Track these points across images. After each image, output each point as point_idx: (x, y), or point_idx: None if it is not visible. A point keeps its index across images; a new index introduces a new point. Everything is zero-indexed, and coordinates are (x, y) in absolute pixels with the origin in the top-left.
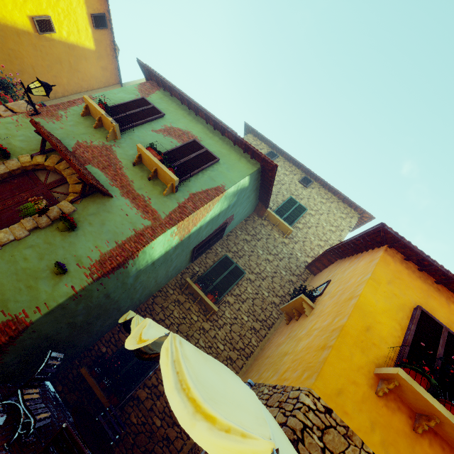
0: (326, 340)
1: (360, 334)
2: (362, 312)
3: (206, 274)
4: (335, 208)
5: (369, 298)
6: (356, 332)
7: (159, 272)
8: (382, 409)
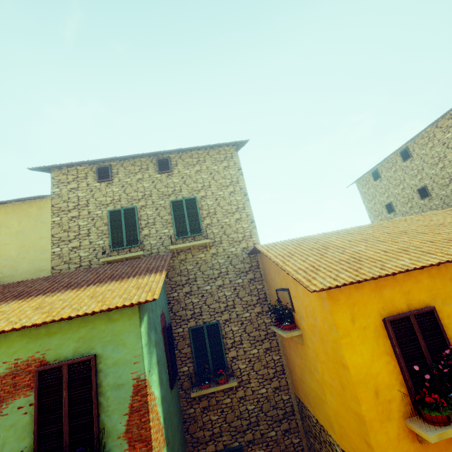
0: (358, 426)
1: (377, 408)
2: (363, 384)
3: (197, 364)
4: (212, 163)
5: (355, 362)
6: (374, 410)
7: (176, 449)
8: (429, 446)
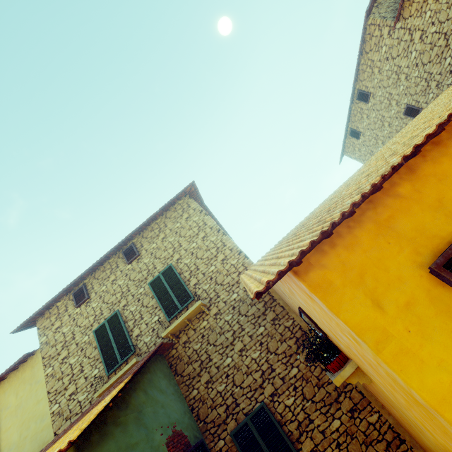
0: None
1: None
2: None
3: None
4: (173, 223)
5: (439, 388)
6: None
7: None
8: None
